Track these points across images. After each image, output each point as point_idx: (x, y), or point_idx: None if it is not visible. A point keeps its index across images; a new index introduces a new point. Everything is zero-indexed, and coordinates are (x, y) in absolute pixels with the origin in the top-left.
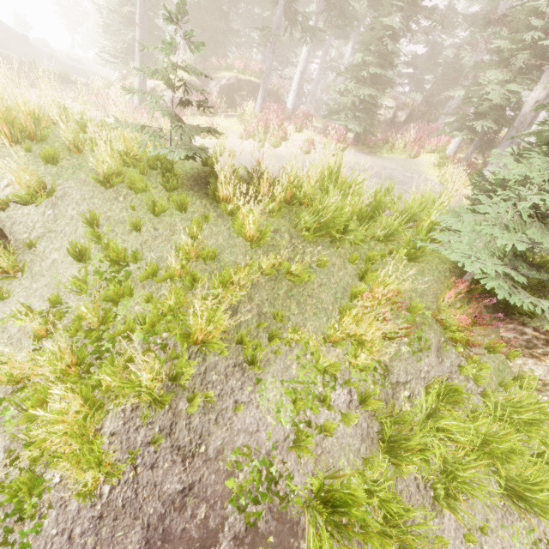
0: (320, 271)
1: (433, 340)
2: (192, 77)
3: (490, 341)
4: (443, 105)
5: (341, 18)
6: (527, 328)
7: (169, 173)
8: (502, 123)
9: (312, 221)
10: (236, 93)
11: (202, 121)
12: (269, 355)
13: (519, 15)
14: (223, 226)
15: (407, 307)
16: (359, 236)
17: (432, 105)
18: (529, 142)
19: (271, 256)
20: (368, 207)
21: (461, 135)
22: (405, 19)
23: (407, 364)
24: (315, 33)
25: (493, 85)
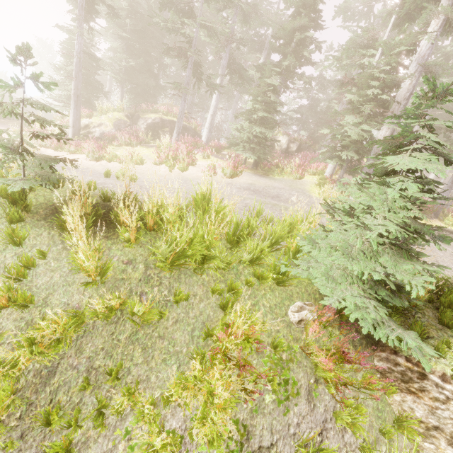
0: (178, 304)
1: (303, 381)
2: (123, 117)
3: (362, 380)
4: (323, 139)
5: (241, 79)
6: (400, 357)
7: (17, 203)
8: (362, 153)
9: (168, 251)
10: (160, 129)
11: (126, 150)
12: (90, 432)
13: (362, 78)
14: (66, 259)
15: (272, 342)
16: (219, 264)
17: (315, 139)
18: (367, 174)
19: (106, 297)
20: (236, 230)
21: (332, 162)
22: (284, 80)
23: (272, 420)
24: (217, 88)
25: (350, 125)
